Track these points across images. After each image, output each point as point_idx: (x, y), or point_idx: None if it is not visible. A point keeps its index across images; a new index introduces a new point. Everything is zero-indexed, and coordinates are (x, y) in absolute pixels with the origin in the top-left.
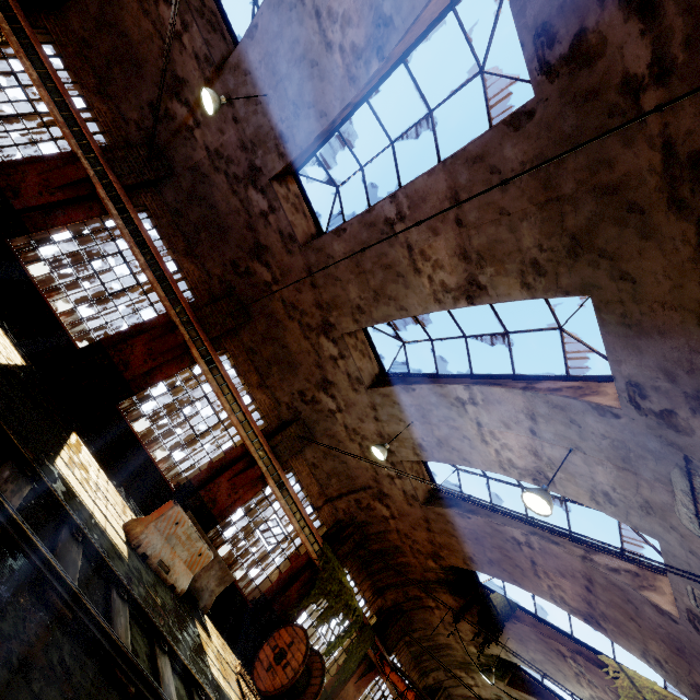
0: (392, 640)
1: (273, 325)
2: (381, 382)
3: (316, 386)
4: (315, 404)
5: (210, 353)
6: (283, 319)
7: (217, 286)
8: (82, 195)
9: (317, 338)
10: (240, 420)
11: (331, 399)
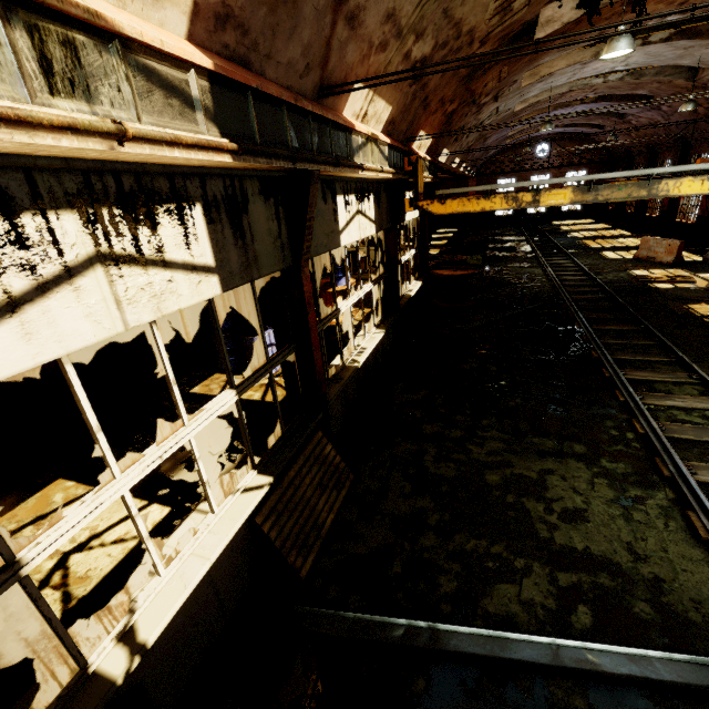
0: None
1: None
2: None
3: None
4: None
5: None
6: None
7: None
8: None
9: None
10: None
11: None
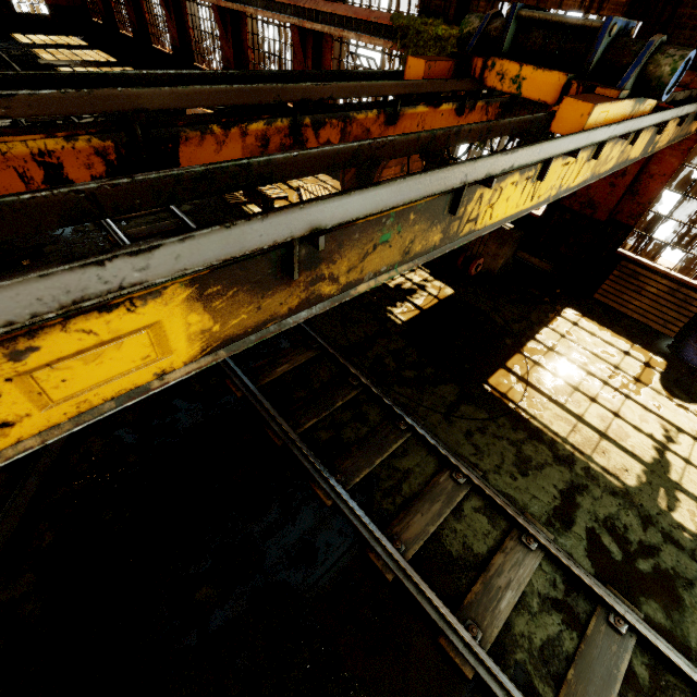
0: (691, 30)
1: None
2: None
3: None
4: None
5: None
6: None
7: None
8: (172, 4)
9: None
10: (264, 9)
11: None
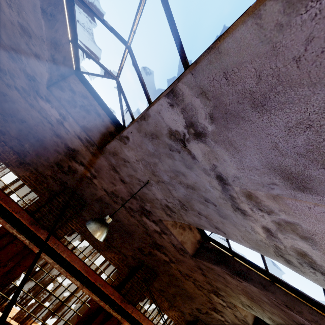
0: None
1: (174, 279)
2: (261, 321)
3: (208, 308)
4: (208, 314)
5: (136, 318)
6: (180, 278)
7: (131, 260)
8: (26, 254)
9: (208, 293)
10: None
11: (220, 316)
